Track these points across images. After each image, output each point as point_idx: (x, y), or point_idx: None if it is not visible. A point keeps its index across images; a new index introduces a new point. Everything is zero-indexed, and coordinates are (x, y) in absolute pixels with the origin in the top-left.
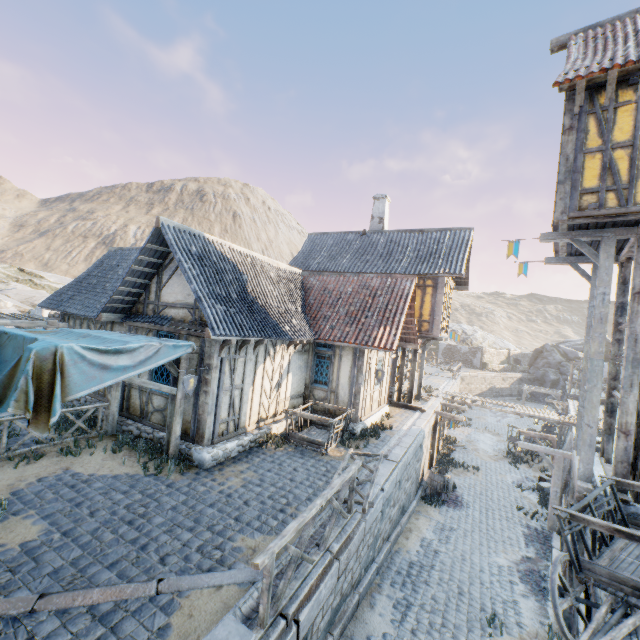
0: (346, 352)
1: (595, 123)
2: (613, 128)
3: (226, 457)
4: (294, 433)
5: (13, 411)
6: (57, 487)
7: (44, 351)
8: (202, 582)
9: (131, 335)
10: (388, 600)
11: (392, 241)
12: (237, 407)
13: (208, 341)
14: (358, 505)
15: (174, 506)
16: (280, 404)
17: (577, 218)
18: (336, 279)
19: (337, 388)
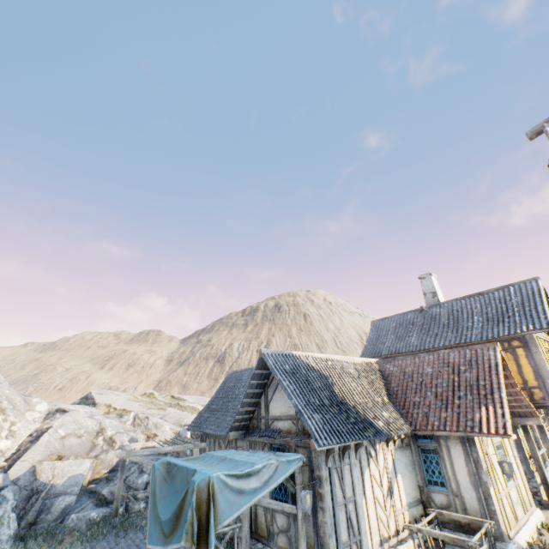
0: (452, 442)
1: None
2: None
3: None
4: None
5: (184, 543)
6: None
7: (202, 482)
8: None
9: (253, 452)
10: None
11: (453, 310)
12: (355, 524)
13: (313, 451)
14: None
15: None
16: (398, 516)
17: None
18: (411, 361)
19: (458, 490)
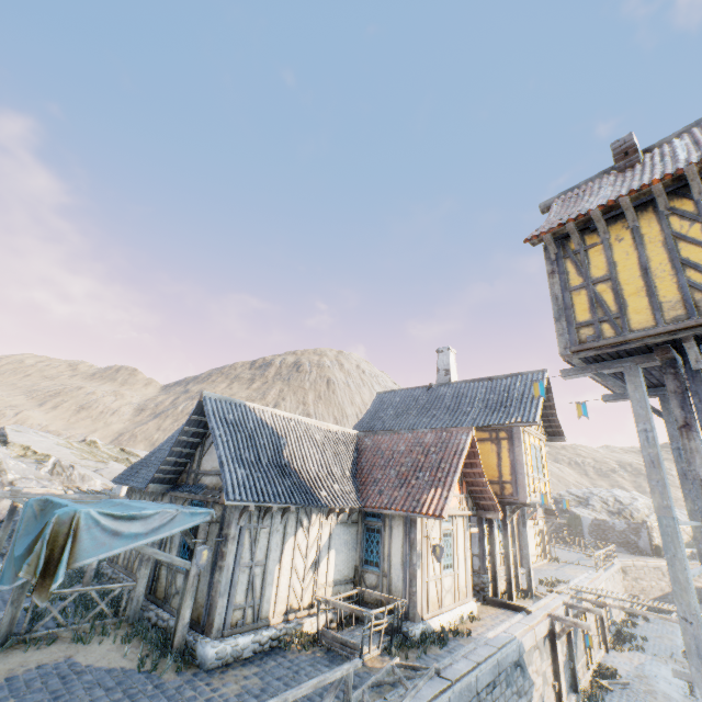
0: (396, 522)
1: (572, 265)
2: (589, 266)
3: (236, 656)
4: (326, 630)
5: (23, 575)
6: (49, 676)
7: (65, 515)
8: None
9: (163, 504)
10: None
11: (459, 392)
12: (258, 589)
13: (229, 508)
14: None
15: None
16: (319, 591)
17: (581, 351)
18: (390, 437)
19: (389, 570)
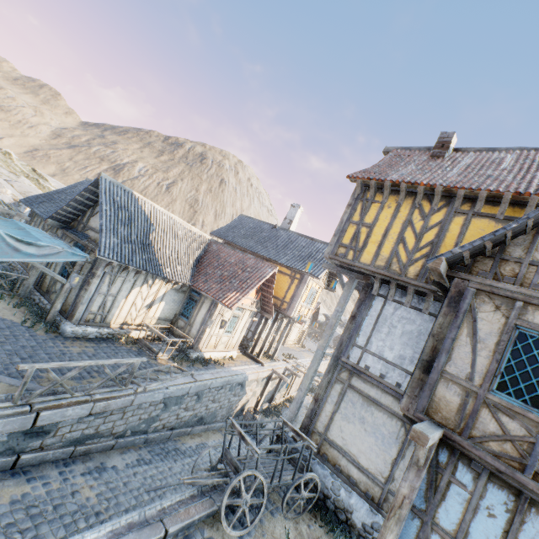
0: (207, 301)
1: (361, 207)
2: (367, 213)
3: (84, 336)
4: (142, 339)
5: None
6: None
7: None
8: (4, 380)
9: (55, 238)
10: (137, 455)
11: (290, 239)
12: (108, 308)
13: (100, 258)
14: (138, 387)
15: (24, 345)
16: (147, 319)
17: (333, 259)
18: (229, 251)
19: (193, 323)
